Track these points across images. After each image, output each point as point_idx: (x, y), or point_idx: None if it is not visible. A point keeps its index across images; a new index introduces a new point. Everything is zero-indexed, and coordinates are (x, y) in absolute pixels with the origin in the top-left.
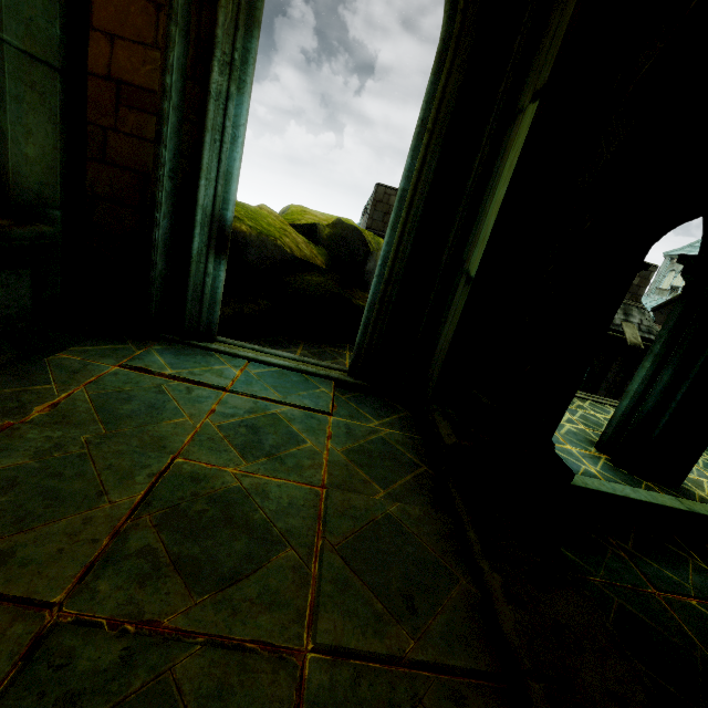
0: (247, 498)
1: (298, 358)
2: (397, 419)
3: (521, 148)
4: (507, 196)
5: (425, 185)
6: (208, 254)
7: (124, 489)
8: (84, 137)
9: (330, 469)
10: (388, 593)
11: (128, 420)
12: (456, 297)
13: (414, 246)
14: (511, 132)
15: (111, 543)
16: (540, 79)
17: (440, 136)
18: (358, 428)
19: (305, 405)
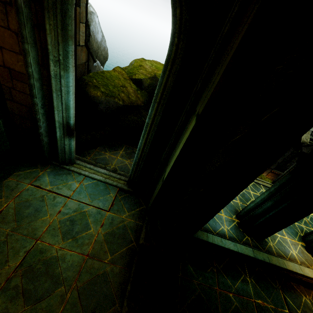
0: (57, 261)
1: (107, 174)
2: (137, 211)
3: (185, 140)
4: (178, 157)
5: (155, 125)
6: (64, 138)
7: (14, 259)
8: (2, 90)
9: (94, 245)
10: (88, 309)
11: (26, 219)
12: (161, 179)
13: (150, 149)
14: (191, 119)
15: (5, 283)
16: (201, 107)
17: (163, 106)
18: (117, 219)
19: (99, 206)
